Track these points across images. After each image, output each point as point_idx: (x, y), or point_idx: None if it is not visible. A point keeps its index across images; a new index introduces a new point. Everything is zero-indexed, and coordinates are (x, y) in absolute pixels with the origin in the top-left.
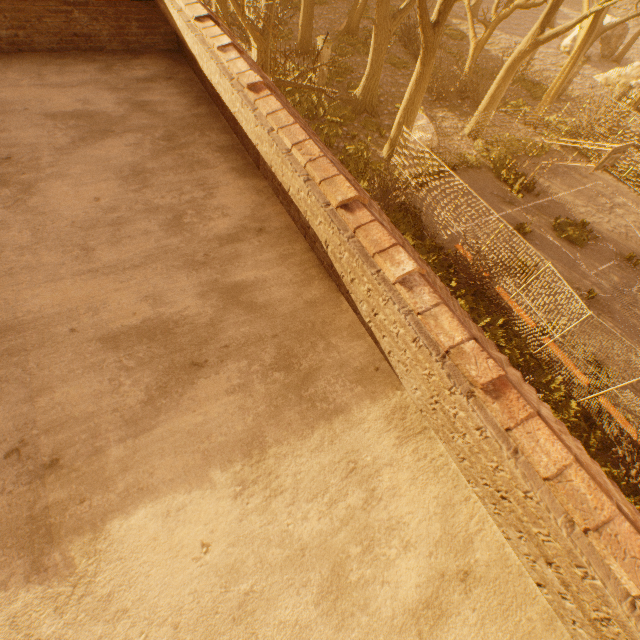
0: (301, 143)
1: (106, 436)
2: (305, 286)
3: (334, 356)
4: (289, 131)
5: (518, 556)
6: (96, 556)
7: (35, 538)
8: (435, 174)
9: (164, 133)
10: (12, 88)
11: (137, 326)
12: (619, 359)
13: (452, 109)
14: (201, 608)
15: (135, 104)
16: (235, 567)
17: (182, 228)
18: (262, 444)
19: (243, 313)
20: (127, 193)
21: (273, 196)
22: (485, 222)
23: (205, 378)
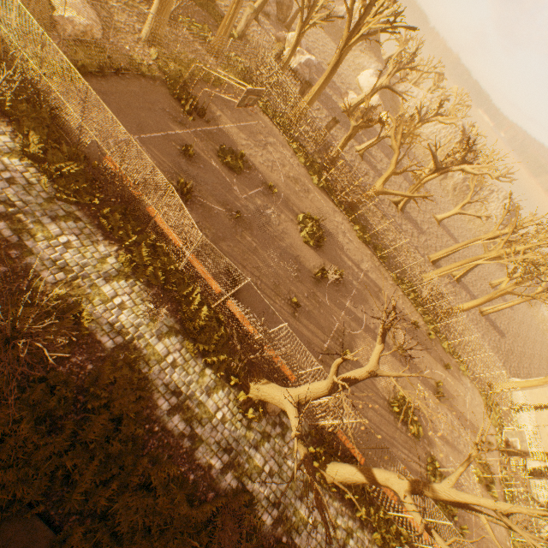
0: None
1: None
2: None
3: None
4: None
5: None
6: None
7: None
8: (96, 71)
9: None
10: None
11: None
12: (252, 267)
13: (131, 4)
14: None
15: None
16: None
17: None
18: None
19: None
20: None
21: None
22: (152, 138)
23: None
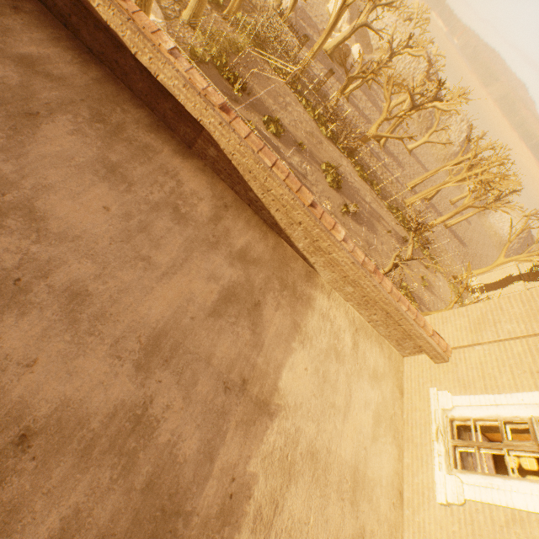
0: (276, 163)
1: (252, 357)
2: (266, 239)
3: (296, 273)
4: (265, 153)
5: (363, 317)
6: (283, 397)
7: (262, 408)
8: None
9: (89, 111)
10: None
11: (219, 298)
12: None
13: None
14: (316, 386)
15: (18, 61)
16: (316, 369)
17: (186, 219)
18: (298, 324)
19: (254, 267)
20: (123, 195)
21: (214, 174)
22: None
23: (264, 309)
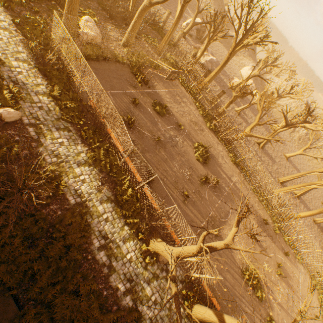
0: None
1: None
2: None
3: None
4: None
5: None
6: None
7: None
8: (94, 58)
9: None
10: None
11: None
12: (162, 169)
13: (118, 27)
14: None
15: None
16: None
17: None
18: None
19: None
20: None
21: None
22: (117, 93)
23: None
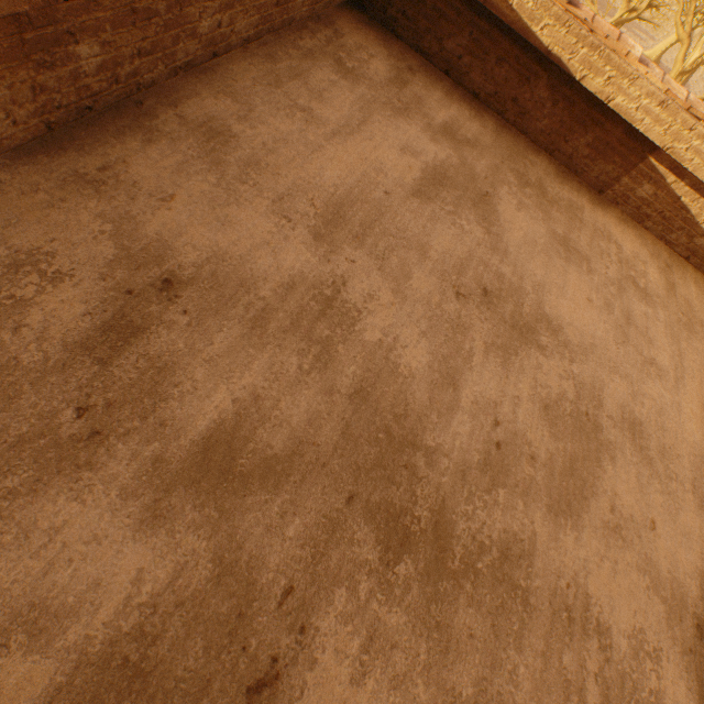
0: None
1: None
2: None
3: None
4: None
5: None
6: None
7: None
8: None
9: (512, 174)
10: (317, 155)
11: None
12: None
13: None
14: None
15: (444, 134)
16: None
17: (648, 295)
18: None
19: None
20: (591, 278)
21: (634, 223)
22: None
23: None
